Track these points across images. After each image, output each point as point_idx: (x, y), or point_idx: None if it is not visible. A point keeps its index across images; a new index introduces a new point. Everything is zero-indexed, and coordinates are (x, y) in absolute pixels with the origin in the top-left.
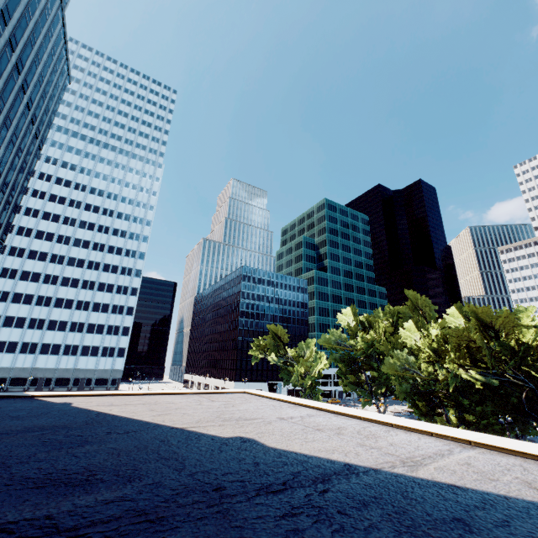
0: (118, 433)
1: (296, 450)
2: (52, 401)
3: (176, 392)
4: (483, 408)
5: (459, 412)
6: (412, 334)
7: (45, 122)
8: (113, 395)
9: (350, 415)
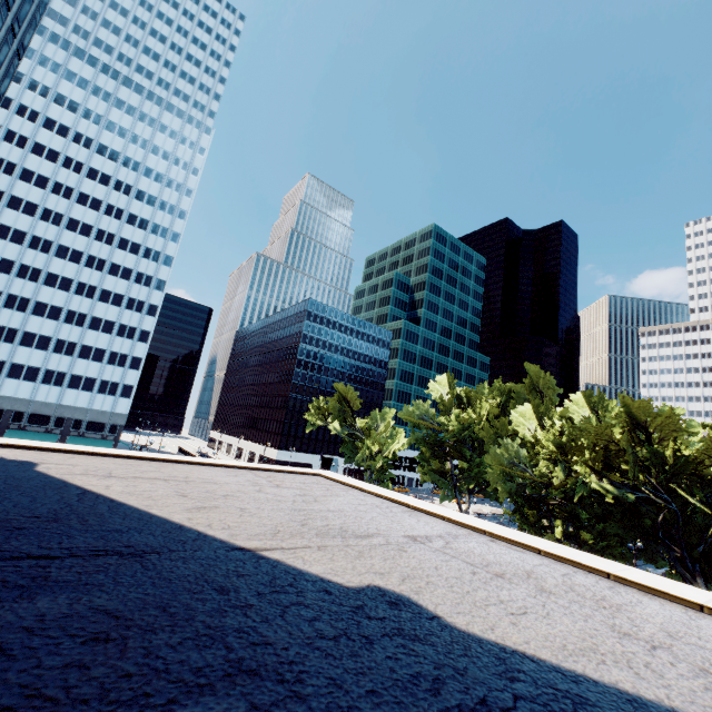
0: (123, 555)
1: (521, 646)
2: (1, 456)
3: (216, 462)
4: (604, 526)
5: (568, 526)
6: (528, 422)
7: (30, 11)
8: (113, 456)
9: (518, 543)
